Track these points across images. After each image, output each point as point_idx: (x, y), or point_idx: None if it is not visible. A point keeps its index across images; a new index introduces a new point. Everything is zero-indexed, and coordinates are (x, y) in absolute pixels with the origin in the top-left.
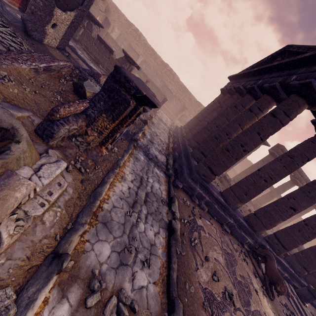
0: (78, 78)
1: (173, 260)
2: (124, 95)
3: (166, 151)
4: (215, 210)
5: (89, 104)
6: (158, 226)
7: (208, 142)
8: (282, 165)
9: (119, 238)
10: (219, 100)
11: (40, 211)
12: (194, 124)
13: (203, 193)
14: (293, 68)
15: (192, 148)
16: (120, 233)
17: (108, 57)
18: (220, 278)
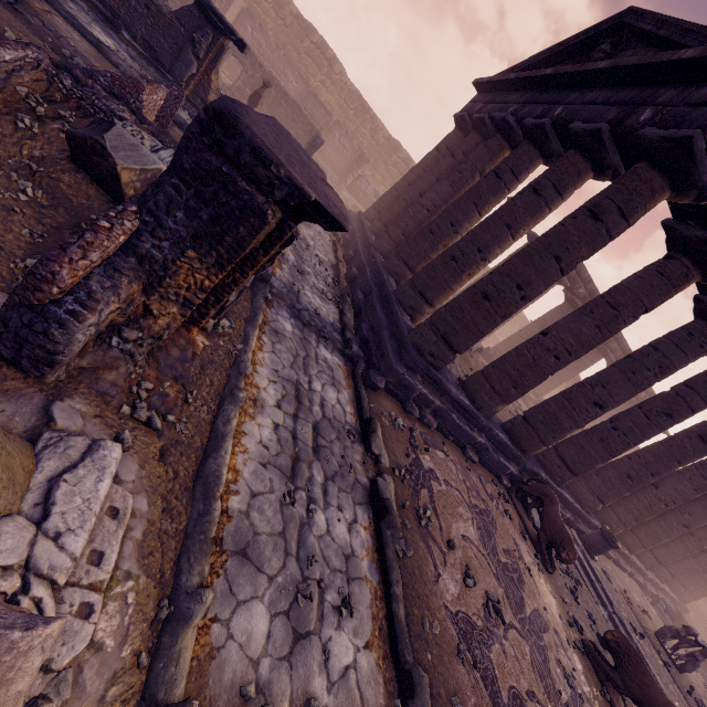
0: (76, 105)
1: (393, 579)
2: (247, 194)
3: (334, 289)
4: (451, 423)
5: (140, 221)
6: (352, 504)
7: (436, 270)
8: (594, 324)
9: (280, 575)
10: (451, 146)
11: (86, 635)
12: (394, 211)
13: (430, 394)
14: (643, 84)
15: (394, 278)
16: (279, 561)
17: (146, 4)
18: (477, 575)
